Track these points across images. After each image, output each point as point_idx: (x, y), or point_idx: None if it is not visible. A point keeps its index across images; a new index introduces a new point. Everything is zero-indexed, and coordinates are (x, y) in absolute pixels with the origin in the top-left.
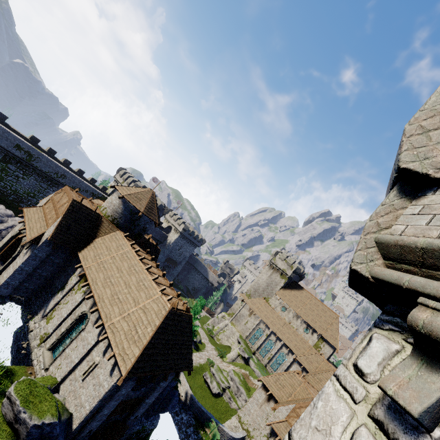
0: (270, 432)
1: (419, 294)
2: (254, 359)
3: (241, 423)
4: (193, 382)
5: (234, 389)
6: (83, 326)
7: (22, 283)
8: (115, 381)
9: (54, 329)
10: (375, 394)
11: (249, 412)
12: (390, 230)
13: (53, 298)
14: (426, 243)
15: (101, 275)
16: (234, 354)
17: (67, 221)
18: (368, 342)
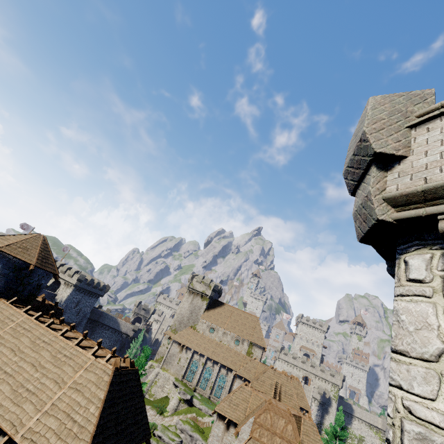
0: None
1: (435, 215)
2: (196, 396)
3: None
4: None
5: (187, 441)
6: None
7: None
8: None
9: None
10: (439, 285)
11: None
12: (386, 191)
13: None
14: (424, 187)
15: None
16: (175, 402)
17: None
18: (405, 264)
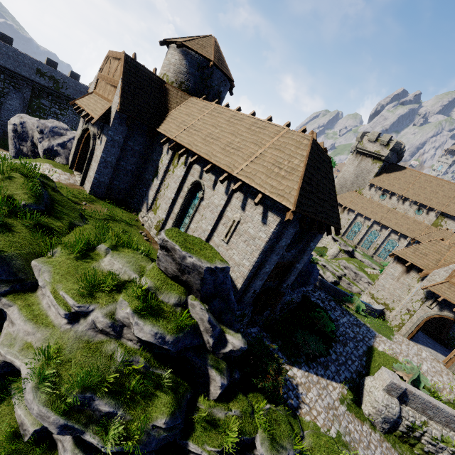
0: (425, 297)
1: None
2: (358, 251)
3: (375, 299)
4: None
5: (350, 276)
6: (200, 194)
7: (111, 181)
8: (275, 227)
9: (166, 214)
10: None
11: (383, 288)
12: None
13: (150, 189)
14: None
15: (196, 137)
16: (335, 250)
17: (130, 87)
18: None
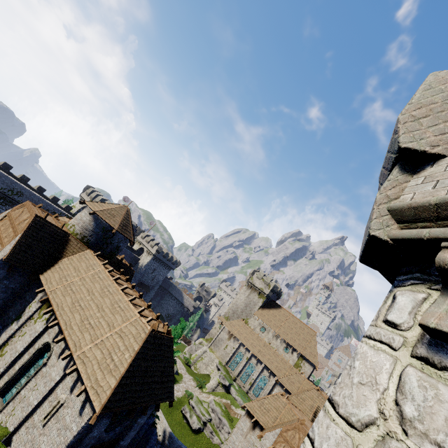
0: None
1: (440, 241)
2: (235, 386)
3: None
4: (170, 419)
5: (215, 421)
6: (45, 359)
7: None
8: (86, 421)
9: (6, 368)
10: (413, 338)
11: (233, 445)
12: (399, 200)
13: (5, 331)
14: (439, 198)
15: (68, 299)
16: (214, 383)
17: (28, 239)
18: (392, 300)
